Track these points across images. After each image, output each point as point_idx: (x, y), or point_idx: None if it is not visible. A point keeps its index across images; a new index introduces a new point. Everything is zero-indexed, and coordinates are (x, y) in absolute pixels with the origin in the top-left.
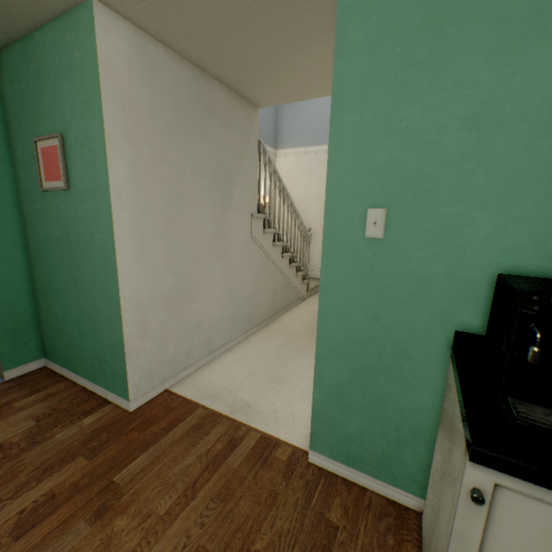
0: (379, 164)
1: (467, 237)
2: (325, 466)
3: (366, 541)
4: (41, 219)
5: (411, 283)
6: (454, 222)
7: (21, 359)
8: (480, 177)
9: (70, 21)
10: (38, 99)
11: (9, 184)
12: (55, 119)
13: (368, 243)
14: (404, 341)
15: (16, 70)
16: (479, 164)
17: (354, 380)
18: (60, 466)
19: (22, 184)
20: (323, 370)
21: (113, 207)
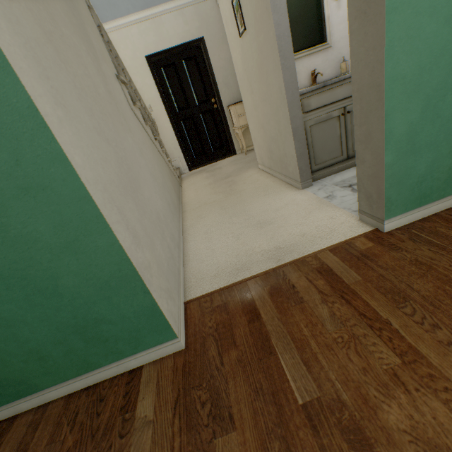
0: None
1: None
2: (400, 224)
3: None
4: None
5: None
6: None
7: None
8: None
9: None
10: None
11: None
12: None
13: None
14: None
15: None
16: None
17: (425, 114)
18: None
19: None
20: (393, 124)
21: None
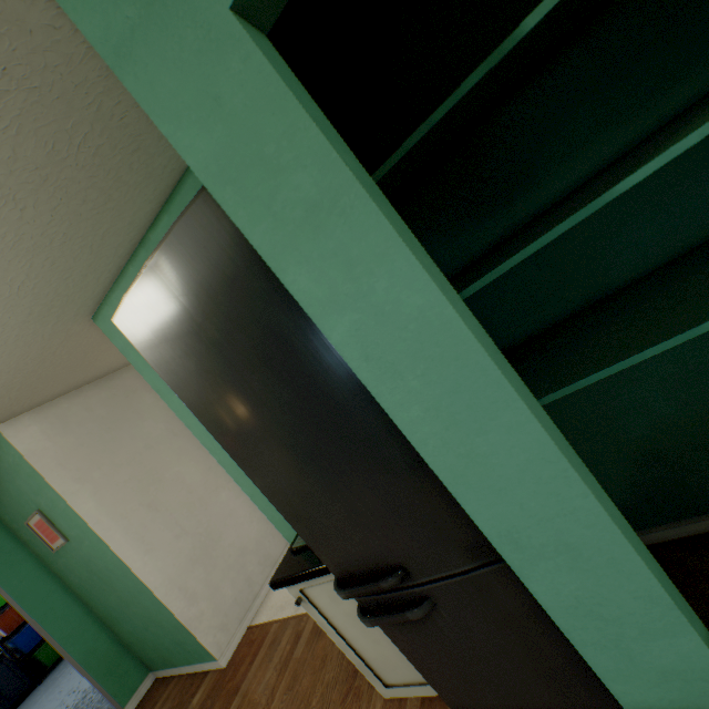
0: None
1: None
2: None
3: None
4: (70, 570)
5: None
6: None
7: (131, 687)
8: None
9: None
10: (10, 496)
11: (33, 561)
12: (28, 502)
13: None
14: None
15: None
16: None
17: None
18: None
19: (41, 554)
20: None
21: (101, 535)
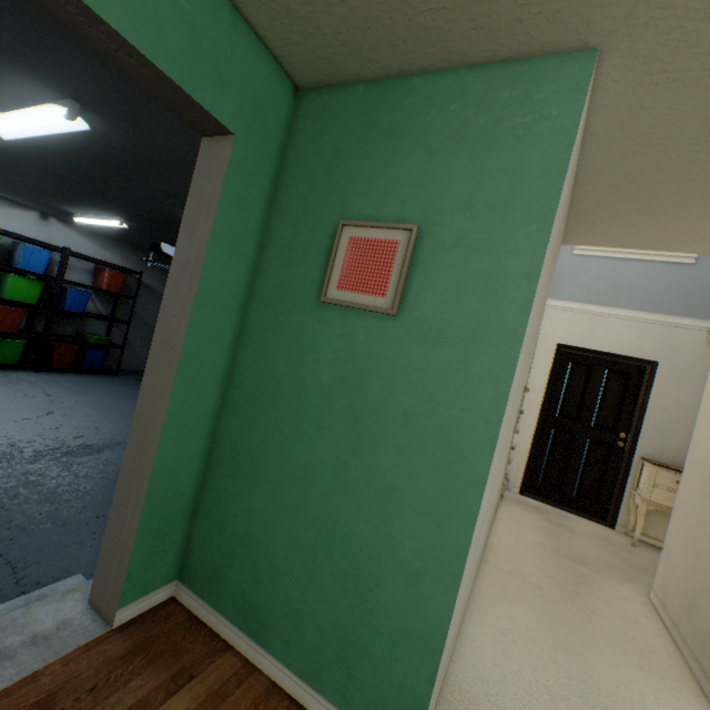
0: None
1: None
2: None
3: None
4: (291, 343)
5: None
6: None
7: (148, 582)
8: None
9: (517, 73)
10: (374, 166)
11: (246, 274)
12: (407, 201)
13: None
14: None
15: (339, 119)
16: None
17: None
18: None
19: (268, 279)
20: None
21: (514, 371)
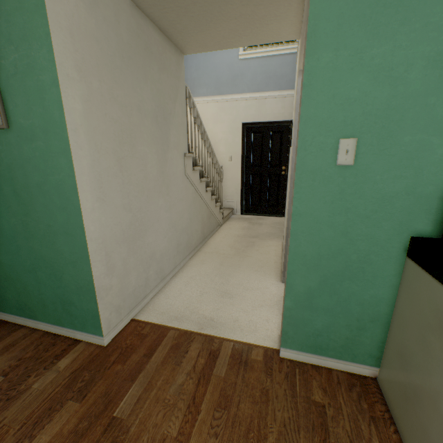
0: (352, 98)
1: (425, 160)
2: (295, 358)
3: (349, 410)
4: None
5: (376, 201)
6: (415, 148)
7: None
8: (439, 109)
9: None
10: None
11: None
12: None
13: (339, 170)
14: (368, 249)
15: None
16: (439, 98)
17: (323, 286)
18: (50, 416)
19: None
20: (294, 282)
21: (71, 145)
